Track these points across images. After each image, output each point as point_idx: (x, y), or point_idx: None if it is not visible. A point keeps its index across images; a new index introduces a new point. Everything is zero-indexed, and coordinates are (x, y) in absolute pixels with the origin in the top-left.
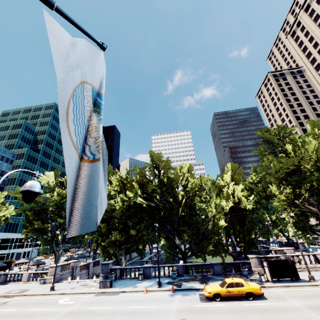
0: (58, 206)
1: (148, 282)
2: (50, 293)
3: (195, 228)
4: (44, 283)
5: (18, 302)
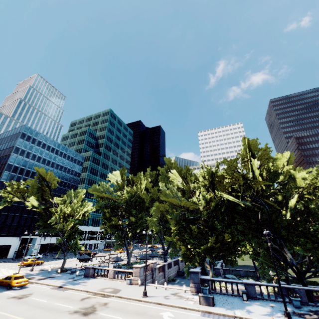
0: (128, 204)
1: (261, 307)
2: (145, 300)
3: (317, 239)
4: (130, 283)
5: (118, 307)
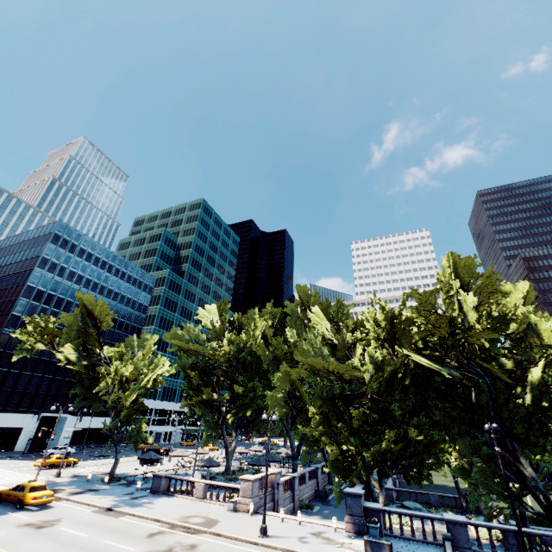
0: (230, 364)
1: None
2: (264, 542)
3: None
4: (234, 509)
5: None
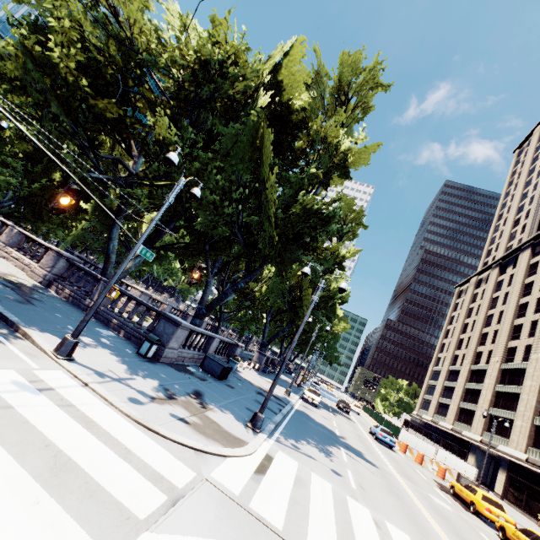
0: None
1: None
2: None
3: None
4: None
5: None
